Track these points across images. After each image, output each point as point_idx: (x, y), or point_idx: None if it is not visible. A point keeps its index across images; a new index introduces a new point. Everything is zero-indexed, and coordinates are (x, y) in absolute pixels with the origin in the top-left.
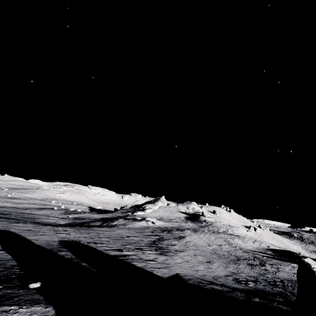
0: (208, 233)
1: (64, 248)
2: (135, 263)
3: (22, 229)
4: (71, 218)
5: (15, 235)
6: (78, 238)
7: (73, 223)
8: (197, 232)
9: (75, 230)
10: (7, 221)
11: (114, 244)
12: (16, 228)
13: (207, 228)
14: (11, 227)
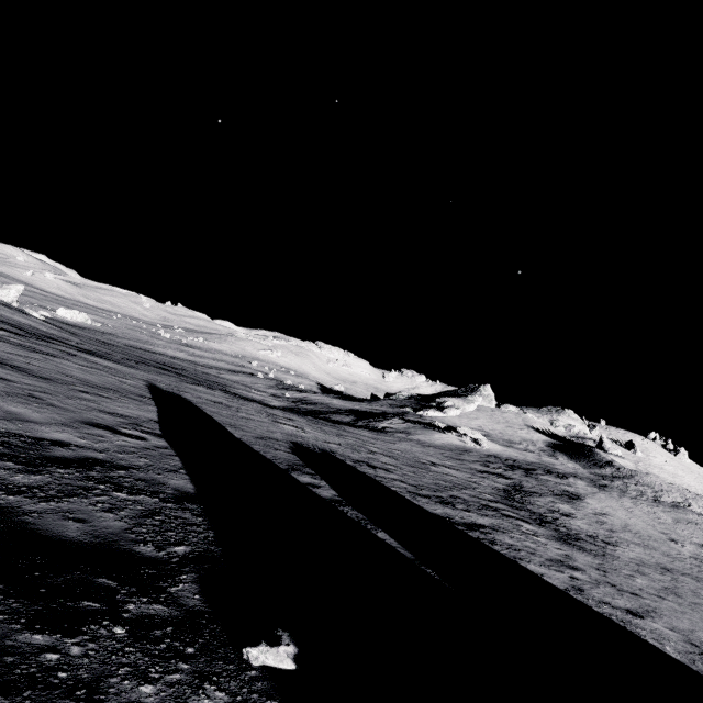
0: (644, 501)
1: (304, 464)
2: (536, 570)
3: (206, 398)
4: (289, 398)
5: (191, 408)
6: (326, 444)
7: (295, 408)
8: (607, 491)
9: (311, 424)
10: (178, 378)
11: (417, 478)
12: (193, 393)
13: (621, 485)
14: (185, 389)
